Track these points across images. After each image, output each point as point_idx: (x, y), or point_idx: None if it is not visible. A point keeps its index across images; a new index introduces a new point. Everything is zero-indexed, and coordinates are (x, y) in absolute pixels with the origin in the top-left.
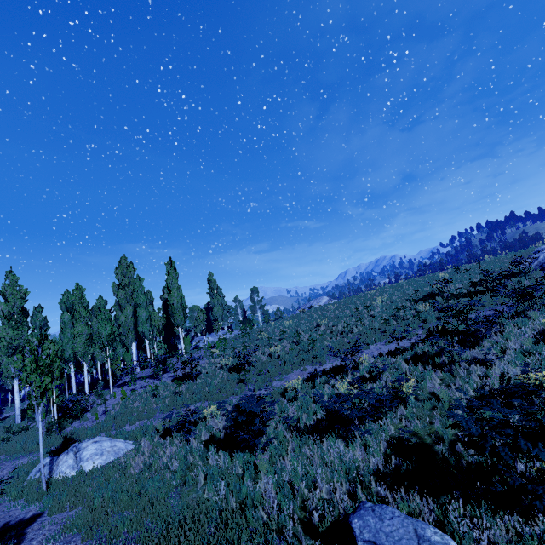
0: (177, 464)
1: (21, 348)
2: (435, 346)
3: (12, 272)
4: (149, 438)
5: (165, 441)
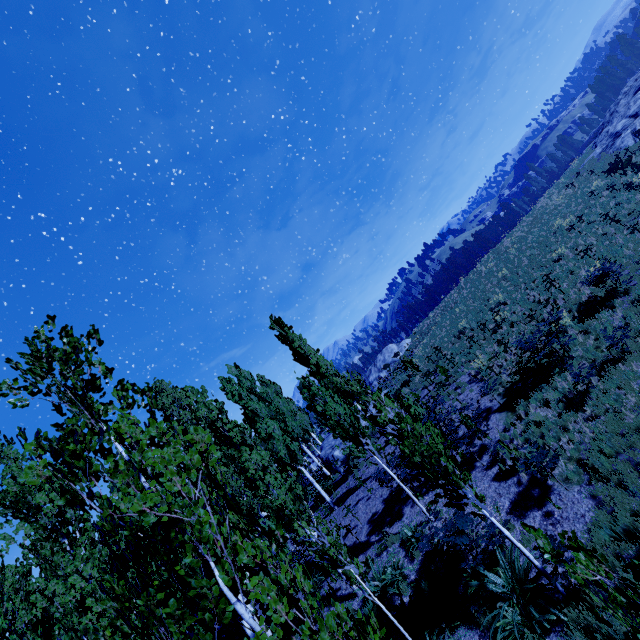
0: None
1: None
2: None
3: None
4: None
5: None
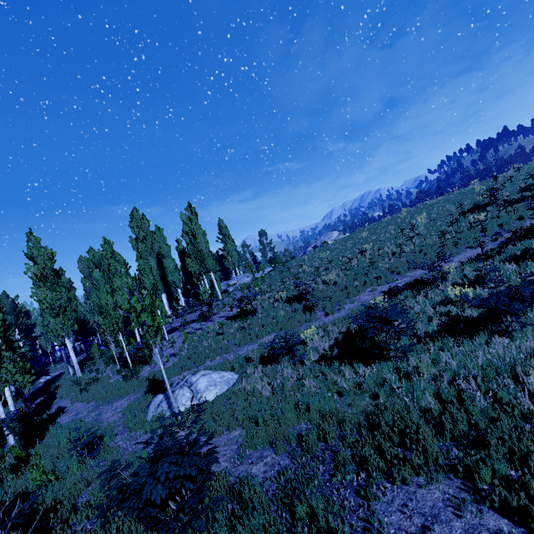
0: (311, 381)
1: (63, 308)
2: (533, 244)
3: (31, 233)
4: (252, 367)
5: (276, 366)
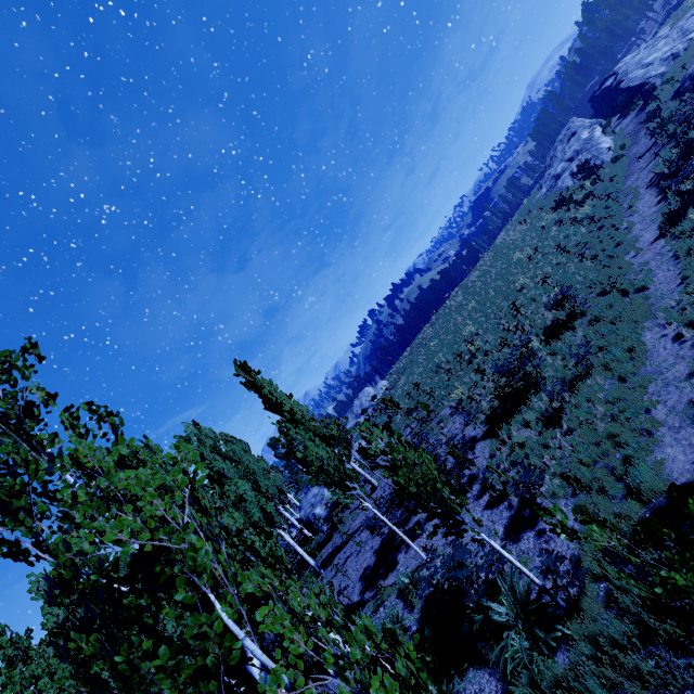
0: None
1: None
2: None
3: None
4: None
5: None
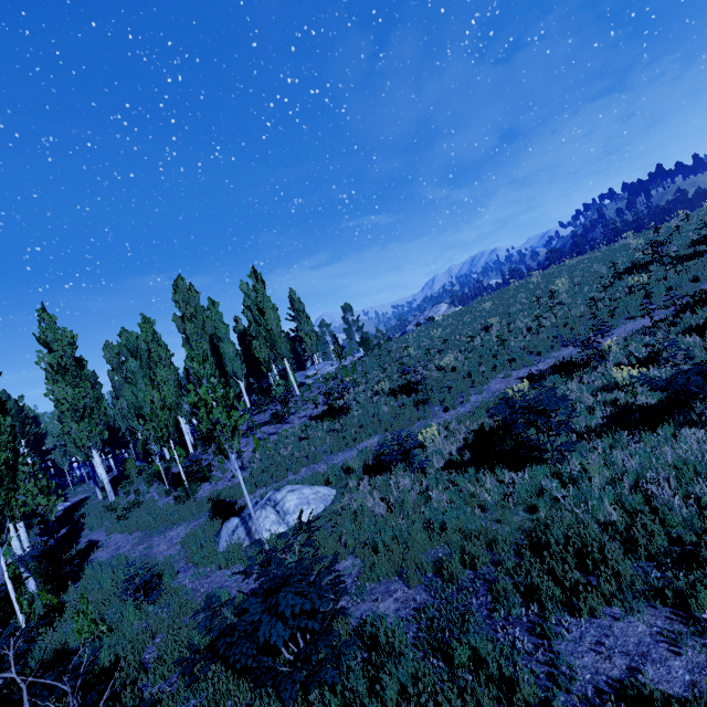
0: (441, 494)
1: (89, 410)
2: None
3: (44, 310)
4: (355, 479)
5: (389, 476)
